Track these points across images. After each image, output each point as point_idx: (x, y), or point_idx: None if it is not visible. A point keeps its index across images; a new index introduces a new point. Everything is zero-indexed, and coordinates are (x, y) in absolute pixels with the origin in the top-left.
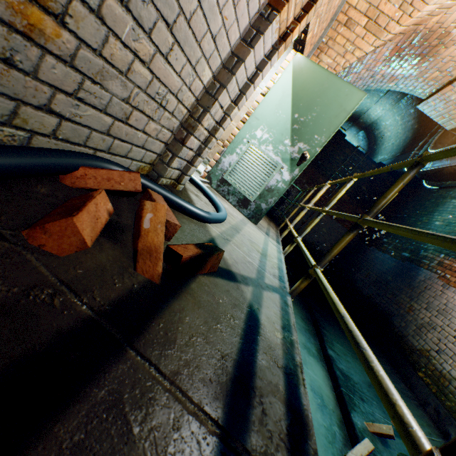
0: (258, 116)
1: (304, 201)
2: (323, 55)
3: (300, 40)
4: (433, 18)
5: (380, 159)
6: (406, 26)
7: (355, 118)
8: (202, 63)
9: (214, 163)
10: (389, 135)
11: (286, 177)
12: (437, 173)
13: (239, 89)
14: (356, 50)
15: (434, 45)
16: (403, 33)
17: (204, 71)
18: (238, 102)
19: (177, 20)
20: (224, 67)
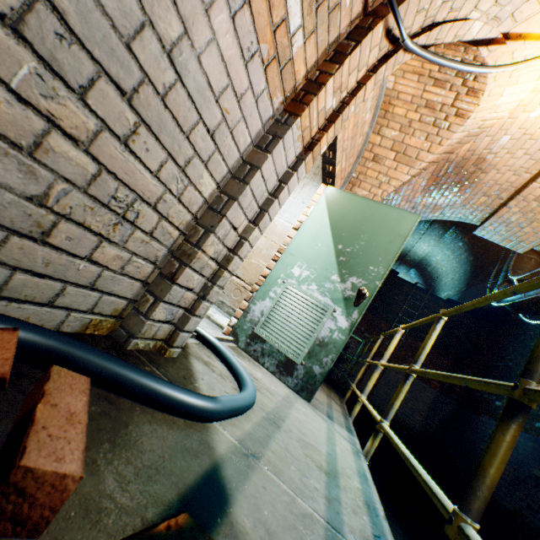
0: (292, 251)
1: (371, 355)
2: (357, 188)
3: (329, 173)
4: (463, 145)
5: (444, 296)
6: (438, 154)
7: (400, 256)
8: (197, 166)
9: (240, 313)
10: (444, 270)
11: (342, 323)
12: (539, 302)
13: (259, 206)
14: (391, 180)
15: (472, 172)
16: (436, 161)
17: (202, 178)
18: (258, 222)
19: (140, 89)
20: (233, 177)
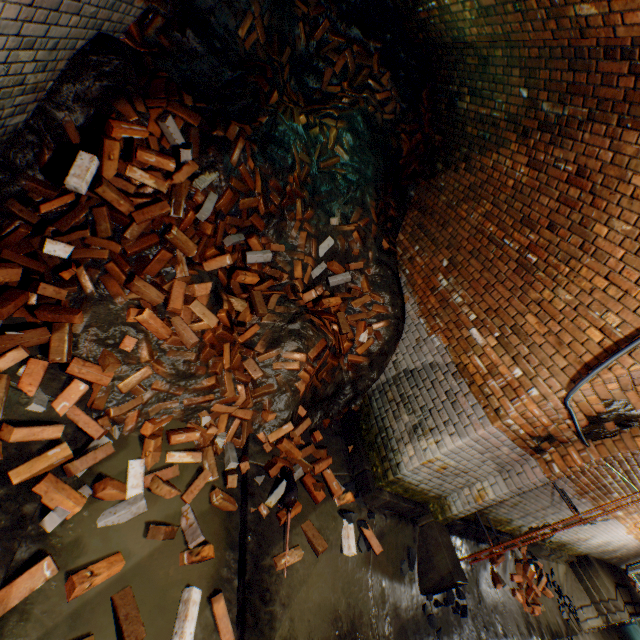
0: None
1: None
2: None
3: None
4: None
5: None
6: None
7: None
8: None
9: None
10: None
11: None
12: None
13: None
14: None
15: None
16: None
17: None
18: None
19: None
20: None
